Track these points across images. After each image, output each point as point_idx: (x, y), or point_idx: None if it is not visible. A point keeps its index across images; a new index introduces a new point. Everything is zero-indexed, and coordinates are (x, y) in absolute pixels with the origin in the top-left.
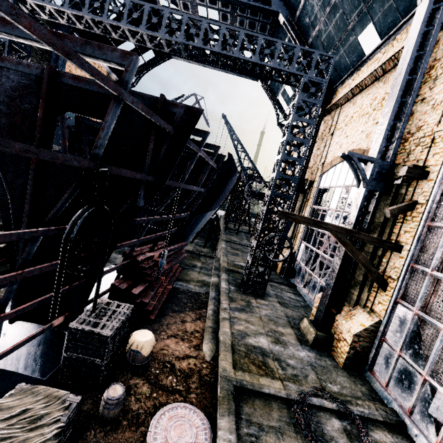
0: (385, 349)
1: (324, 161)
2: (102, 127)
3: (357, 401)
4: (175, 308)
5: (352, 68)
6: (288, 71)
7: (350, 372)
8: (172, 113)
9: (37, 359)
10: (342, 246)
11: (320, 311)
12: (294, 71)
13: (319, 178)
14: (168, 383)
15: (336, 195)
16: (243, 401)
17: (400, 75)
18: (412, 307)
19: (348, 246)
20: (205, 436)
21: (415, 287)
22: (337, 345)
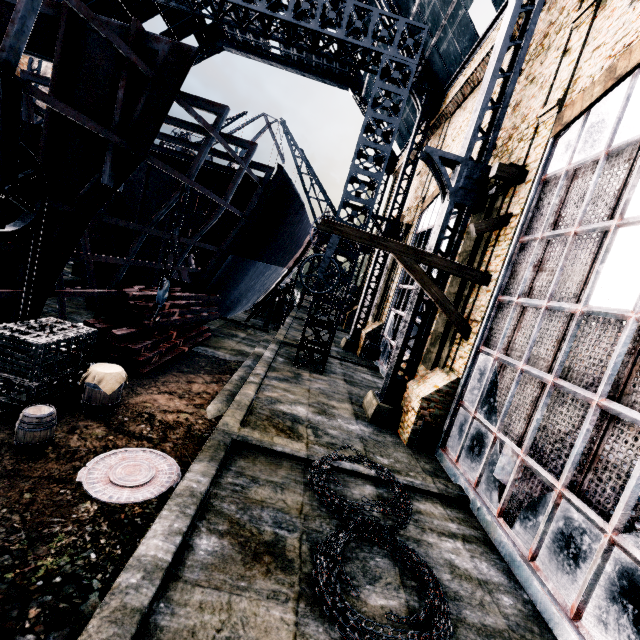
0: (460, 416)
1: (425, 195)
2: (12, 19)
3: (409, 472)
4: (184, 369)
5: (464, 58)
6: (362, 46)
7: (416, 451)
8: (153, 52)
9: None
10: (411, 275)
11: (387, 377)
12: (370, 46)
13: (418, 219)
14: (137, 430)
15: None
16: (241, 456)
17: (500, 40)
18: (493, 352)
19: (417, 274)
20: (168, 479)
21: (500, 326)
22: (405, 418)
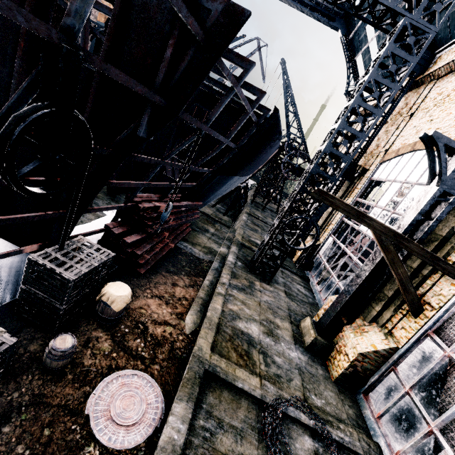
0: (391, 380)
1: (389, 147)
2: None
3: (339, 425)
4: (170, 268)
5: None
6: (387, 5)
7: (341, 389)
8: (206, 10)
9: (1, 282)
10: (382, 252)
11: (328, 315)
12: (395, 6)
13: (376, 167)
14: (134, 345)
15: (391, 191)
16: (210, 389)
17: None
18: (445, 347)
19: (389, 254)
20: (155, 416)
21: None
22: (336, 356)
